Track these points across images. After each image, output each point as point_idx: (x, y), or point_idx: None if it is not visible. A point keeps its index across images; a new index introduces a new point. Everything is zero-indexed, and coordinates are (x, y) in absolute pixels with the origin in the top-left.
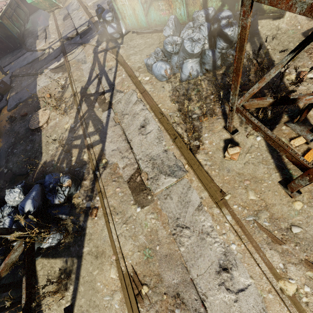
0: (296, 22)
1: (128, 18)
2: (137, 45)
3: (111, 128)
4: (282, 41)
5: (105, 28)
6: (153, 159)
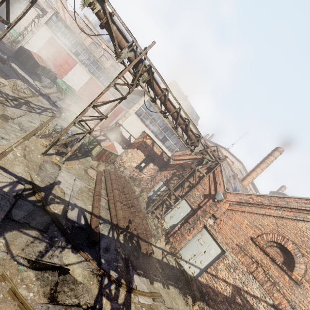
0: (94, 164)
1: (71, 119)
2: (63, 125)
3: (21, 111)
4: (87, 162)
5: (63, 113)
6: (21, 123)
